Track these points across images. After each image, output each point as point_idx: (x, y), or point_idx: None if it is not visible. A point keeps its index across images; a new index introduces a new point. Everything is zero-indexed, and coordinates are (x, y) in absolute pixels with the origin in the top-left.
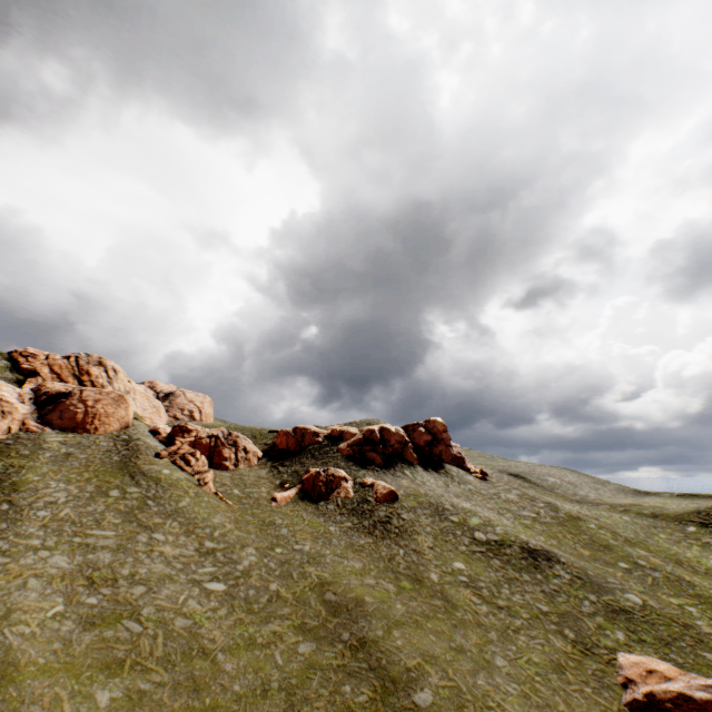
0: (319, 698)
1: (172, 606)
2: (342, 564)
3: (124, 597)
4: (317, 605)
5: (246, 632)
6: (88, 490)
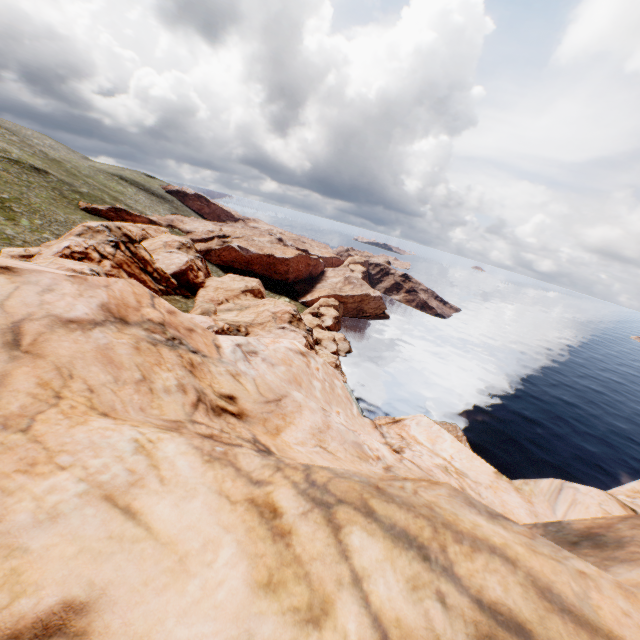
0: None
1: None
2: None
3: None
4: None
5: None
6: None
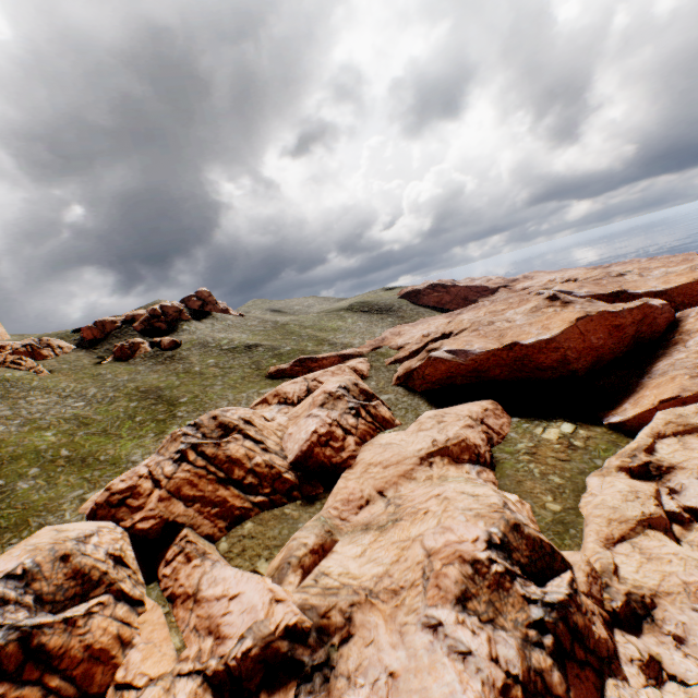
0: (142, 412)
1: (61, 414)
2: (148, 379)
3: (32, 417)
4: (137, 394)
5: (104, 410)
6: None
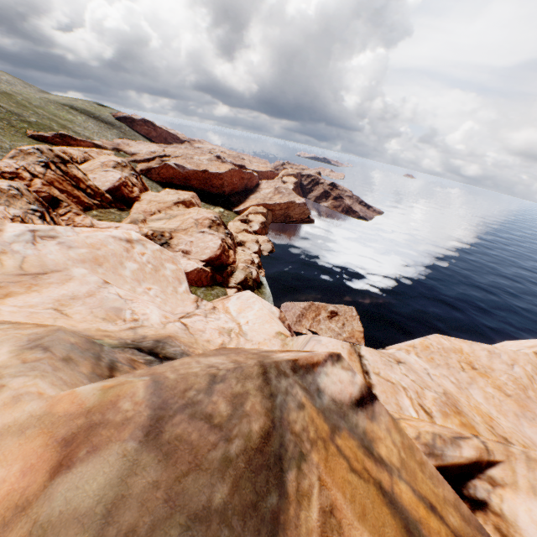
0: None
1: None
2: None
3: None
4: None
5: None
6: None
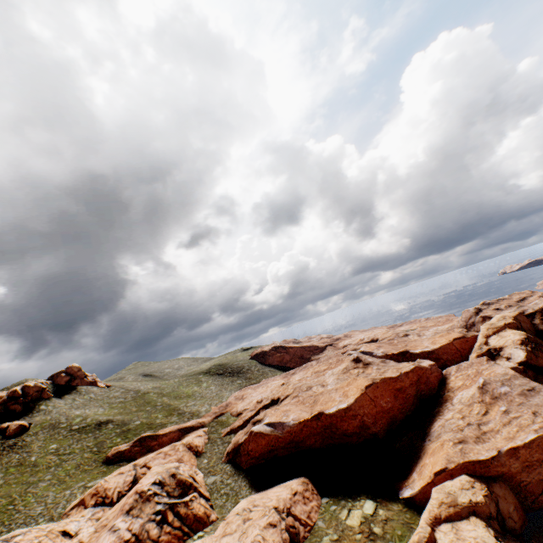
0: None
1: None
2: None
3: None
4: None
5: None
6: None
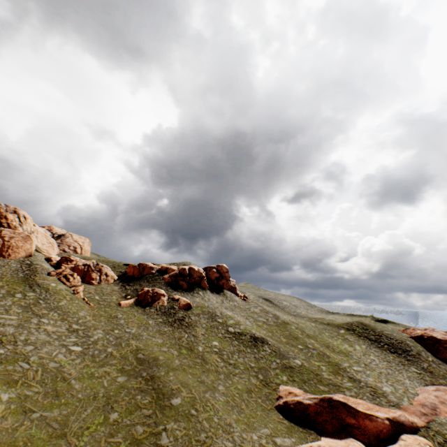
0: (123, 401)
1: (49, 357)
2: (151, 340)
3: (20, 351)
4: (132, 360)
5: (90, 371)
6: (2, 291)
